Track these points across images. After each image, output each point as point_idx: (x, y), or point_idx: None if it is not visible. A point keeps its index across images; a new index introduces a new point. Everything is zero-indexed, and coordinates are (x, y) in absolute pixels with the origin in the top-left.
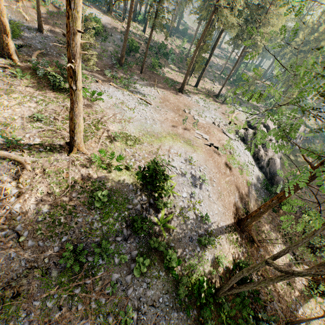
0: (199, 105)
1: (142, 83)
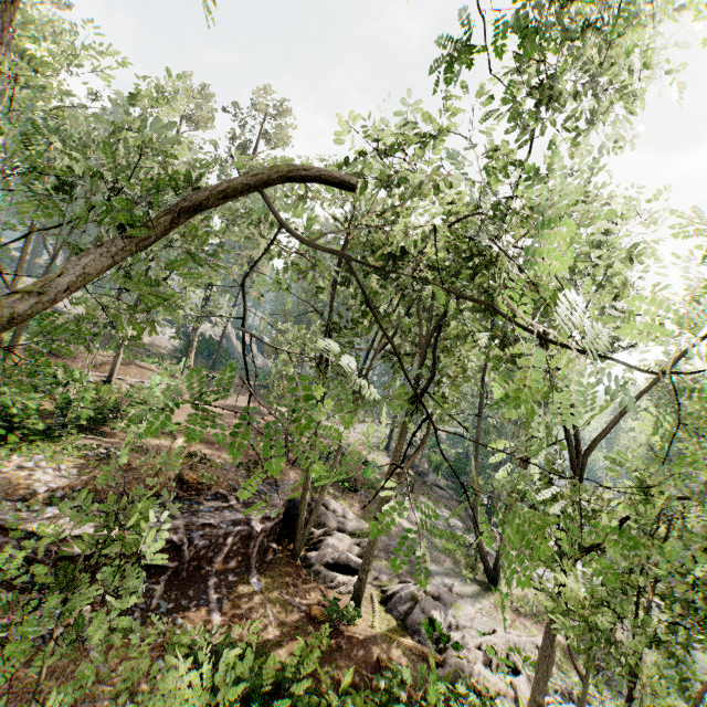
0: None
1: None
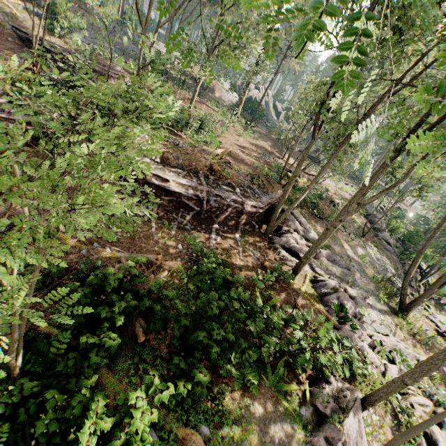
0: None
1: None
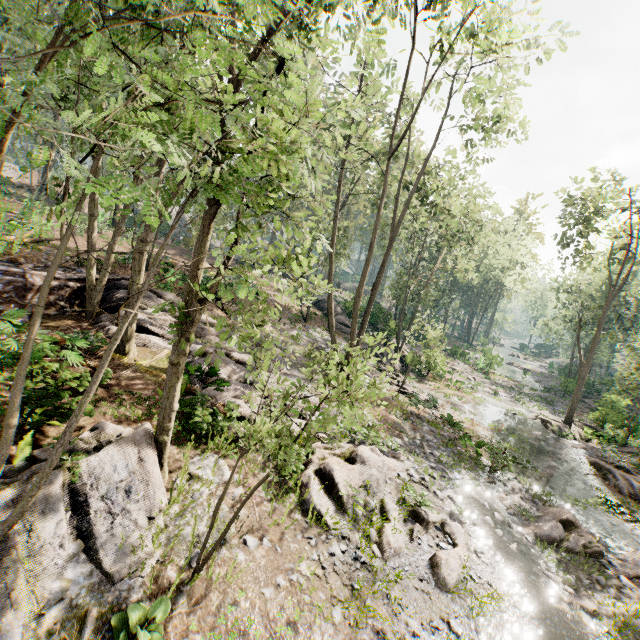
0: None
1: None
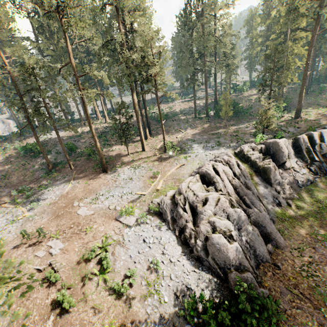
0: (116, 181)
1: (61, 181)
